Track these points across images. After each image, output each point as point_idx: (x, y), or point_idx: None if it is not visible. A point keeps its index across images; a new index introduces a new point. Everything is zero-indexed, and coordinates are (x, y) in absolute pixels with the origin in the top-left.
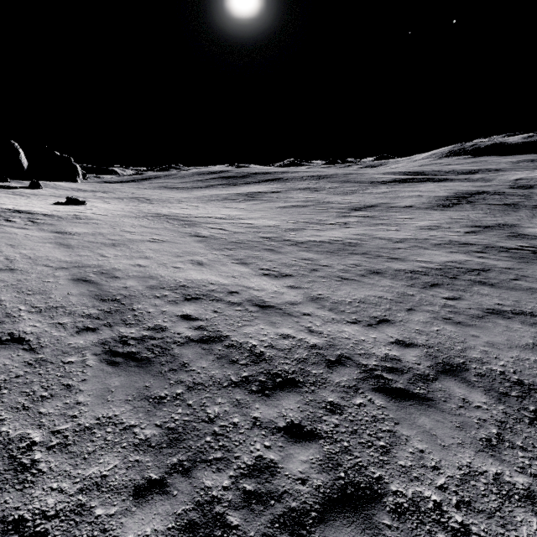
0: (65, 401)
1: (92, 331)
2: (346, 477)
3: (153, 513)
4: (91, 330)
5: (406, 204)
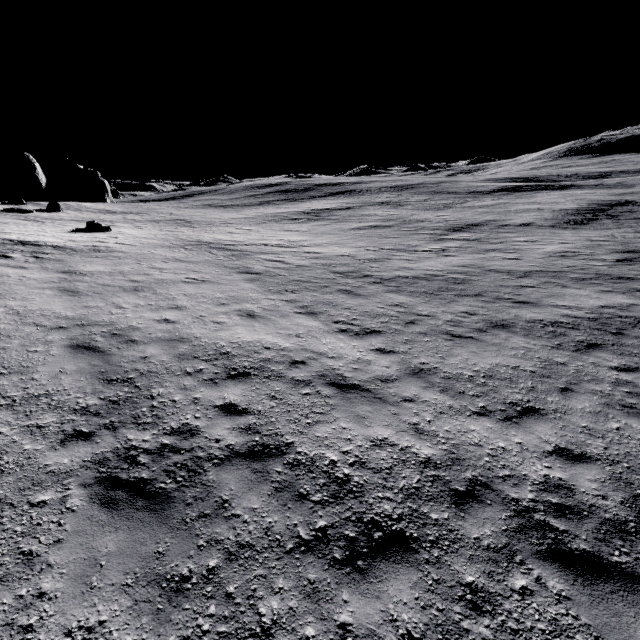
0: (19, 591)
1: (86, 438)
2: None
3: None
4: (84, 436)
5: (522, 221)
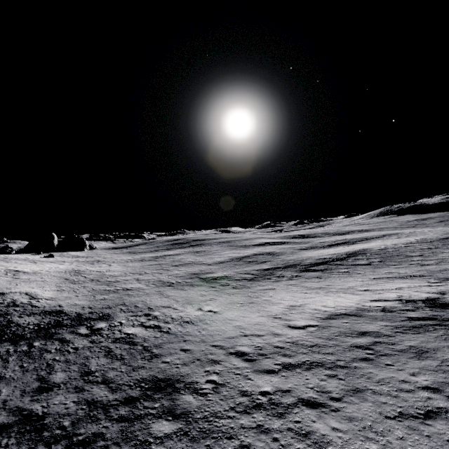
0: None
1: None
2: (1, 314)
3: None
4: None
5: (207, 262)
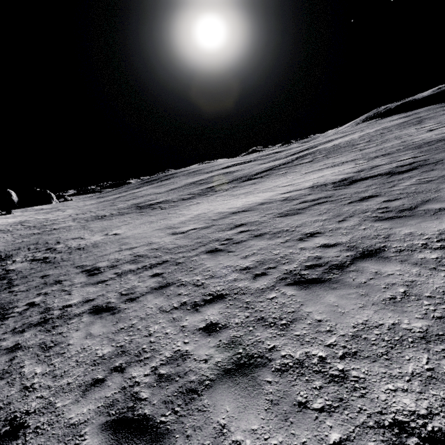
0: None
1: None
2: None
3: None
4: None
5: (160, 191)
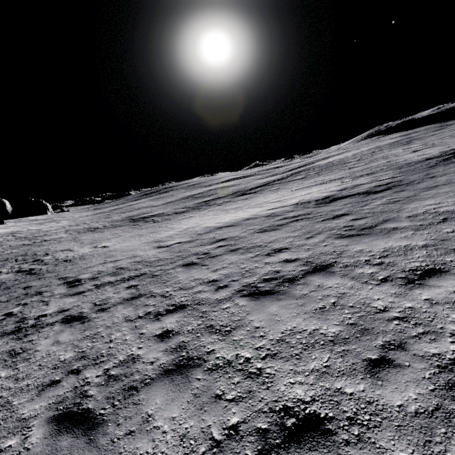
0: None
1: None
2: None
3: None
4: None
5: (156, 204)
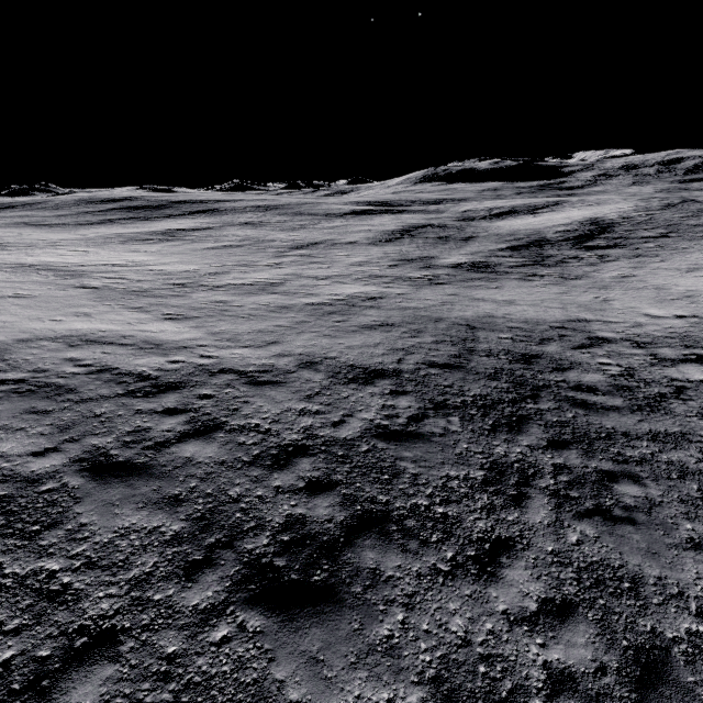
0: None
1: None
2: (202, 425)
3: (51, 460)
4: None
5: (351, 240)
